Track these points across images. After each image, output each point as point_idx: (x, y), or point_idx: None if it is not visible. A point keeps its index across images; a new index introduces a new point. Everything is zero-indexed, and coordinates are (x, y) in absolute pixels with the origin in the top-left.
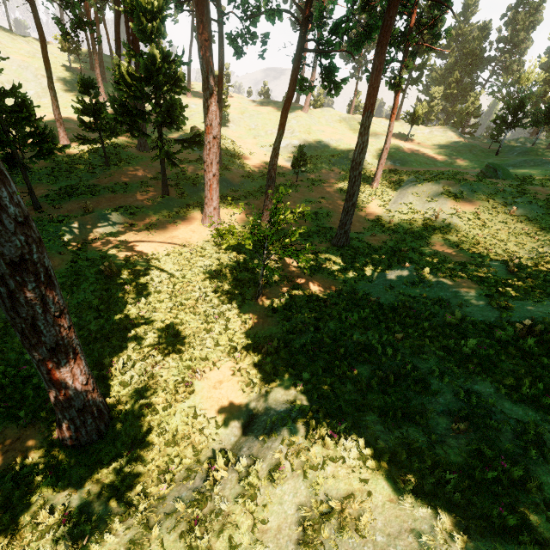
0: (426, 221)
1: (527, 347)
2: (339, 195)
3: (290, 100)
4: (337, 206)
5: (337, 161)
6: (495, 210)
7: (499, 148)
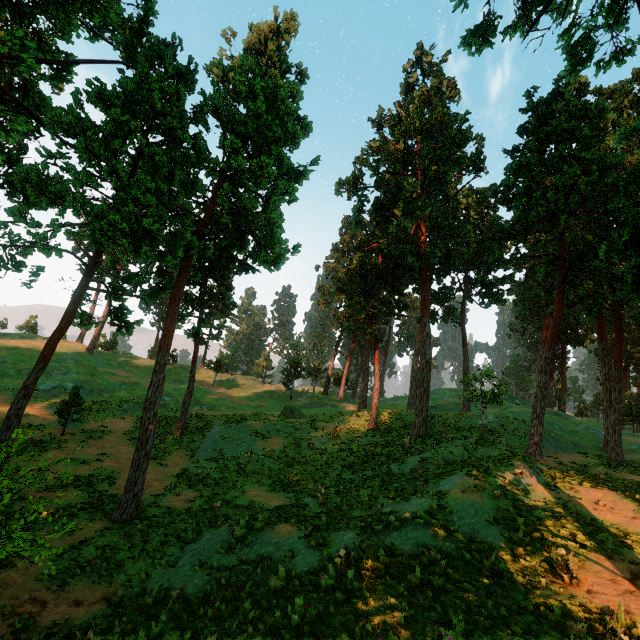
0: (239, 465)
1: (349, 584)
2: (130, 448)
3: (63, 332)
4: (126, 463)
5: (131, 407)
6: (298, 445)
7: (292, 393)
